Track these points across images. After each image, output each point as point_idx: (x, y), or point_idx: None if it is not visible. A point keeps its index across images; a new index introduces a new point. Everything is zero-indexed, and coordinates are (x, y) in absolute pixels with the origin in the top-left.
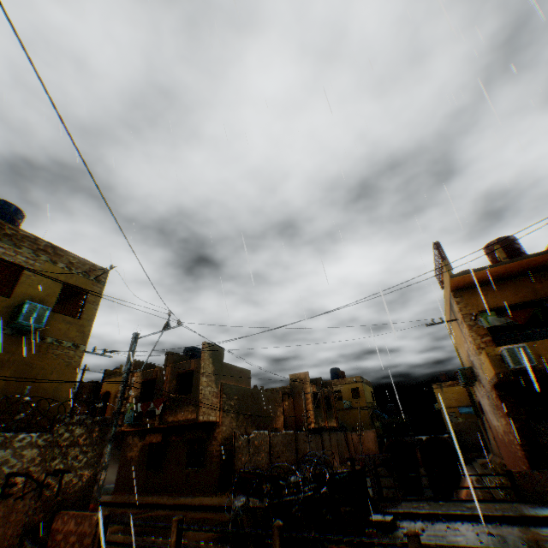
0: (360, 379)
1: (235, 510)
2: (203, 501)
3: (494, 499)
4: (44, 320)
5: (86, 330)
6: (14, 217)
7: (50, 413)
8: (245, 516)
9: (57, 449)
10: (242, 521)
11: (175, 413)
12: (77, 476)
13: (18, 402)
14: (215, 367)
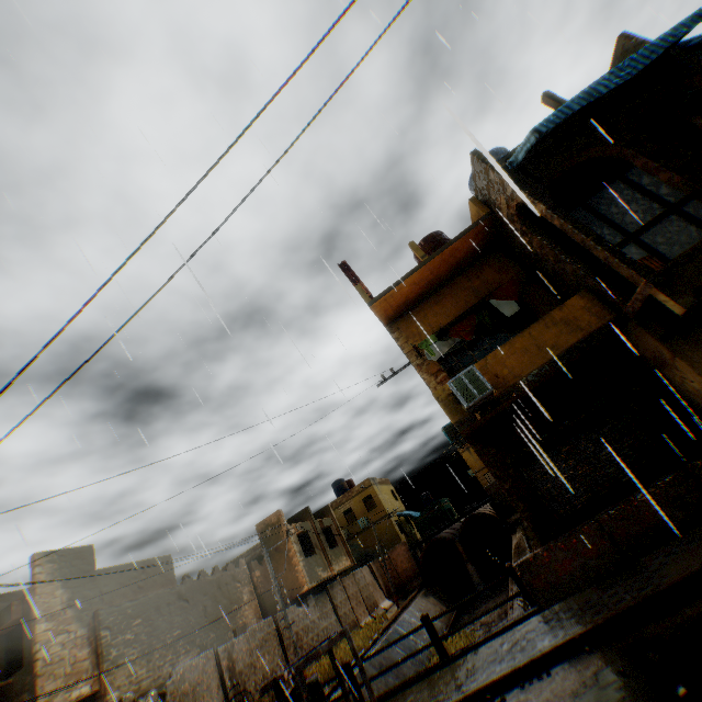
0: (370, 482)
1: None
2: None
3: (506, 627)
4: None
5: None
6: None
7: None
8: None
9: None
10: None
11: None
12: None
13: None
14: (73, 590)
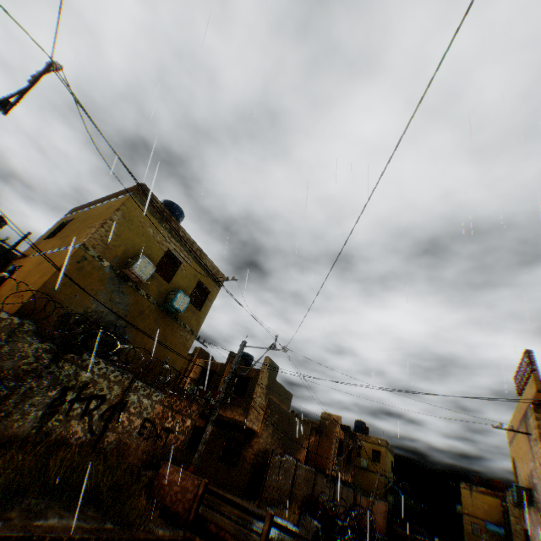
0: (385, 443)
1: (317, 528)
2: (236, 499)
3: None
4: (184, 307)
5: (200, 321)
6: (178, 219)
7: (165, 379)
8: (325, 537)
9: (170, 411)
10: (324, 540)
11: (225, 408)
12: (175, 438)
13: (151, 363)
14: (268, 382)
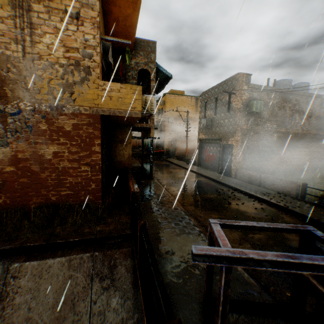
0: None
1: None
2: None
3: None
4: None
5: None
6: None
7: None
8: None
9: None
10: None
11: None
12: None
13: None
14: None
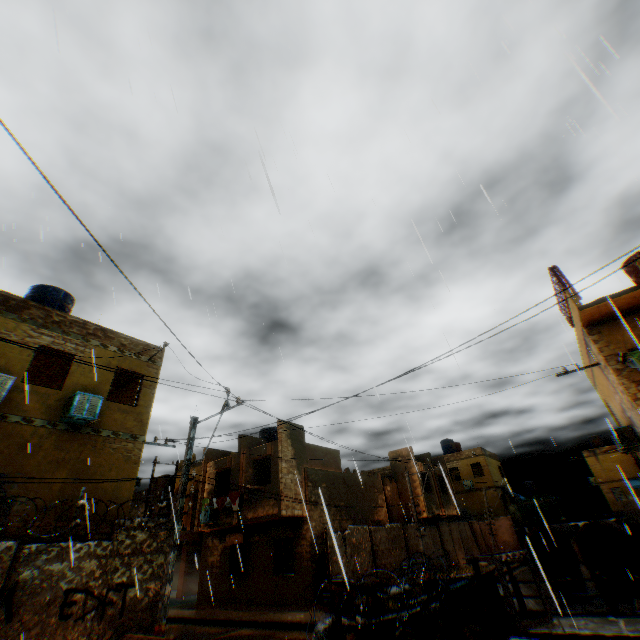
0: (481, 452)
1: (317, 636)
2: (294, 616)
3: None
4: (97, 411)
5: (143, 419)
6: (63, 303)
7: (111, 517)
8: None
9: (118, 559)
10: None
11: (254, 507)
12: (142, 590)
13: (76, 506)
14: (295, 450)
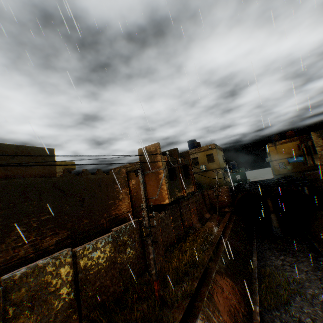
0: (215, 146)
1: None
2: None
3: None
4: None
5: None
6: None
7: None
8: None
9: None
10: None
11: None
12: None
13: None
14: None
